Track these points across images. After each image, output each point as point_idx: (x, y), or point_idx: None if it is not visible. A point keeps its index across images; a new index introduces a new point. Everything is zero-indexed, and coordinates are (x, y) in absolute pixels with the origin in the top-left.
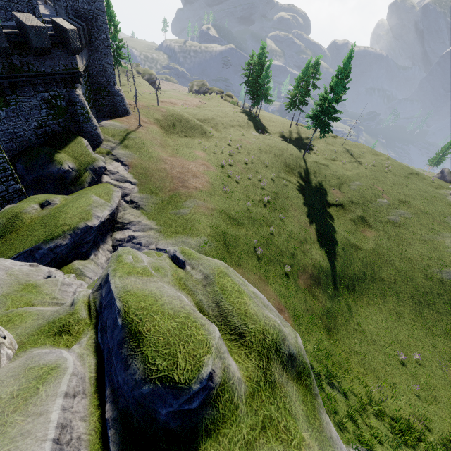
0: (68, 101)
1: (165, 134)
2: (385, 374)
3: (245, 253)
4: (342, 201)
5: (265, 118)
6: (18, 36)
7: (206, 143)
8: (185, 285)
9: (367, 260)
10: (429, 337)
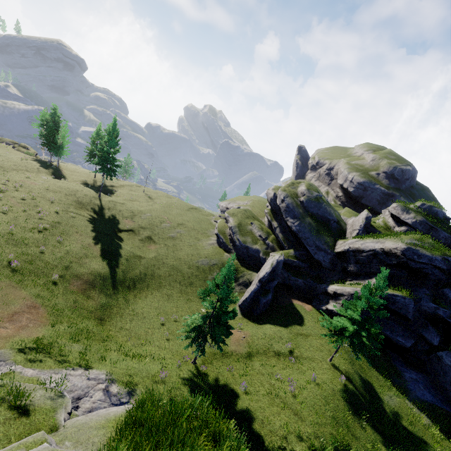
0: None
1: None
2: (146, 335)
3: None
4: (133, 227)
5: (68, 168)
6: None
7: None
8: None
9: (149, 265)
10: (188, 304)
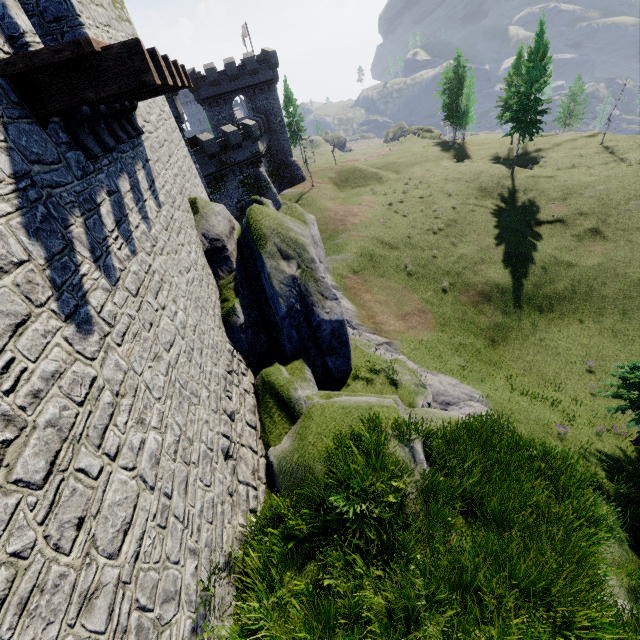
0: (255, 178)
1: (338, 190)
2: (555, 377)
3: (393, 269)
4: (562, 215)
5: (475, 142)
6: (224, 142)
7: (379, 188)
8: None
9: (583, 277)
10: None
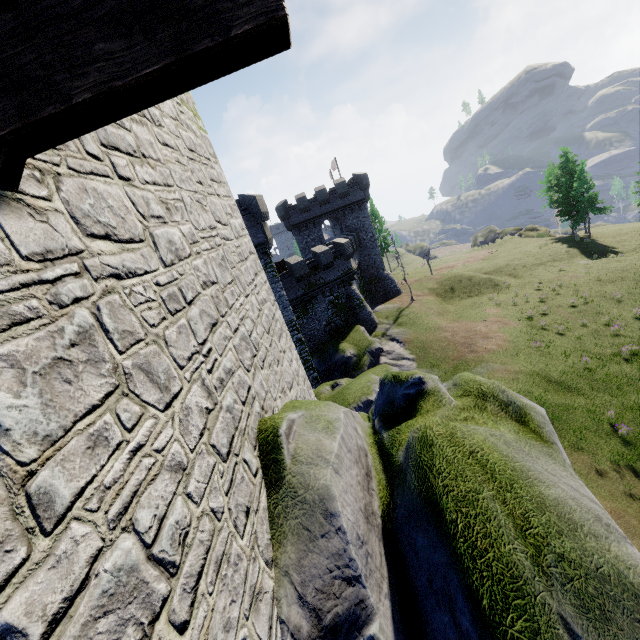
0: (346, 297)
1: (443, 302)
2: None
3: (590, 432)
4: None
5: (605, 234)
6: (314, 262)
7: (500, 296)
8: None
9: None
10: None
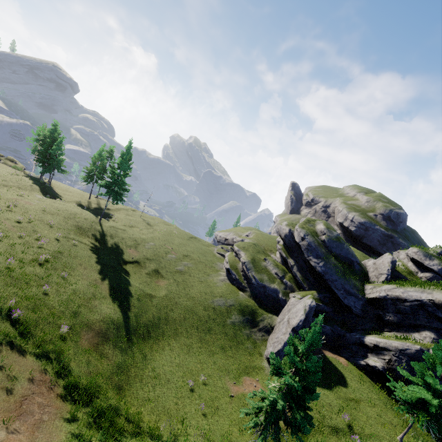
0: None
1: None
2: (177, 409)
3: None
4: (138, 258)
5: (60, 187)
6: None
7: None
8: None
9: (161, 305)
10: (211, 357)
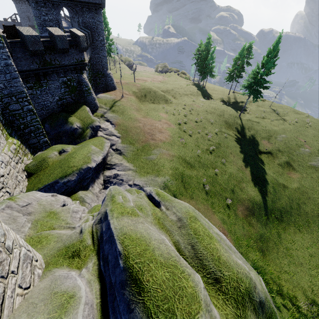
0: (77, 82)
1: (139, 102)
2: (311, 293)
3: (197, 189)
4: (270, 149)
5: (209, 88)
6: (49, 42)
7: (168, 107)
8: (163, 224)
9: (293, 197)
10: None
